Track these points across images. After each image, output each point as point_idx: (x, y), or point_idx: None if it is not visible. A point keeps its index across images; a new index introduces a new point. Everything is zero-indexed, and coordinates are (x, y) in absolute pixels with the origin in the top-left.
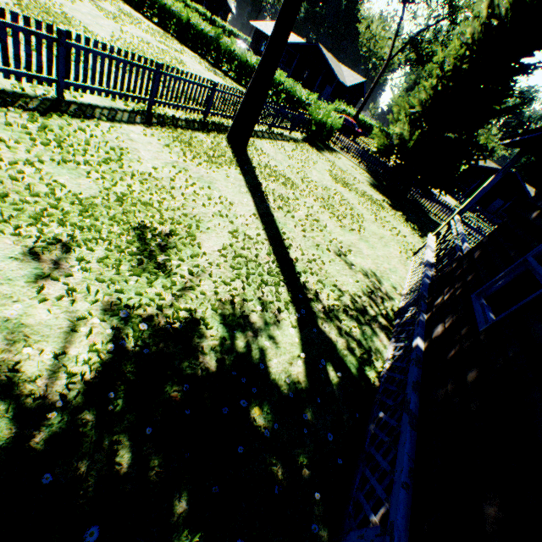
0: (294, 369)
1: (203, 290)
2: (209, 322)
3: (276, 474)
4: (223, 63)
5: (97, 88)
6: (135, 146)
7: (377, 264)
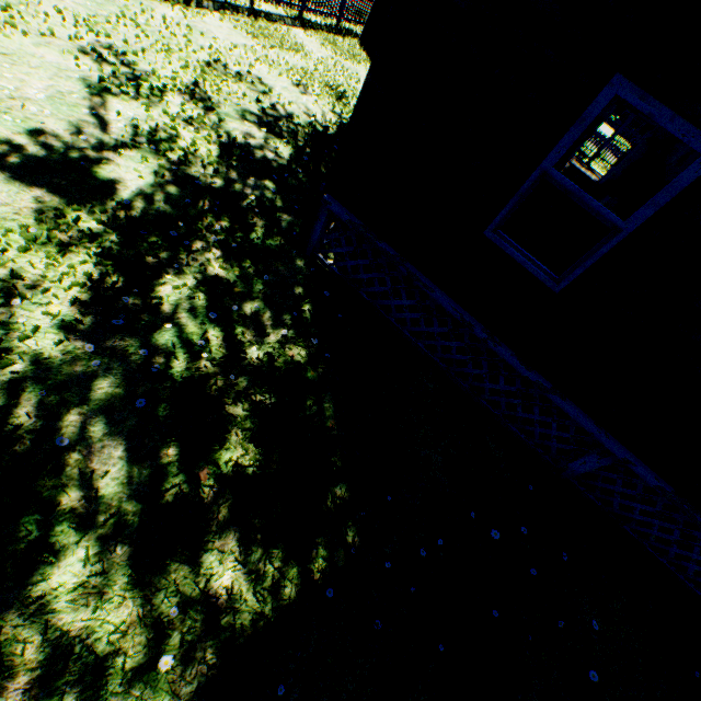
0: None
1: None
2: None
3: None
4: None
5: None
6: (306, 44)
7: None
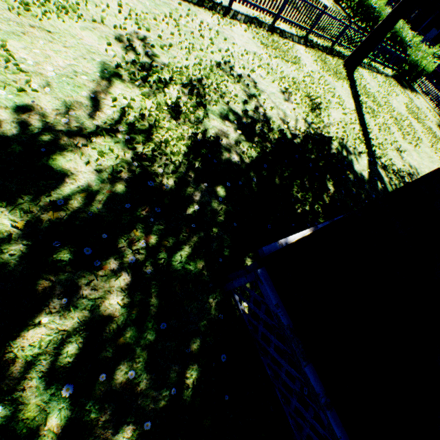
0: (363, 173)
1: (331, 130)
2: (335, 140)
3: (353, 190)
4: (345, 1)
5: (290, 20)
6: (302, 58)
7: (420, 167)
